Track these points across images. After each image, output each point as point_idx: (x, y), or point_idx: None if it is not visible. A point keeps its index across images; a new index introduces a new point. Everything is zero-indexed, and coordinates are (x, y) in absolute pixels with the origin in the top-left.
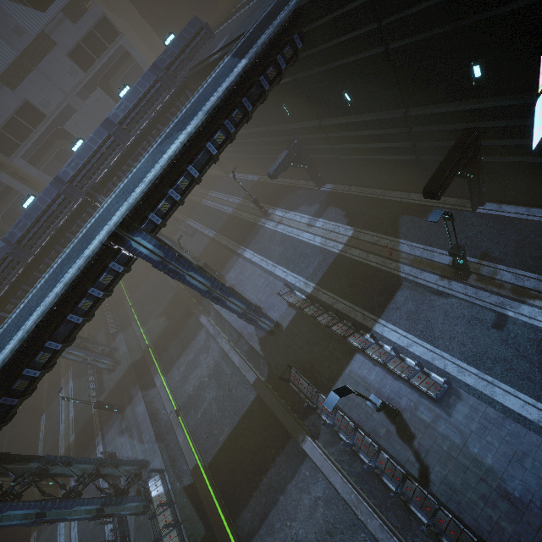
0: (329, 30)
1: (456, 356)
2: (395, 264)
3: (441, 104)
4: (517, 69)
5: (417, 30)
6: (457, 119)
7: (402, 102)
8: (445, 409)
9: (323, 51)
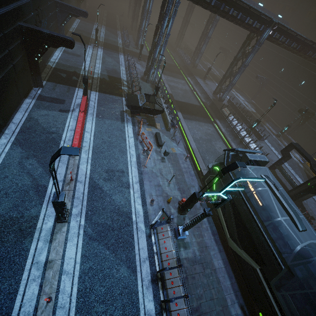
0: None
1: (267, 140)
2: (263, 124)
3: None
4: None
5: None
6: (315, 109)
7: (311, 95)
8: (260, 142)
9: None
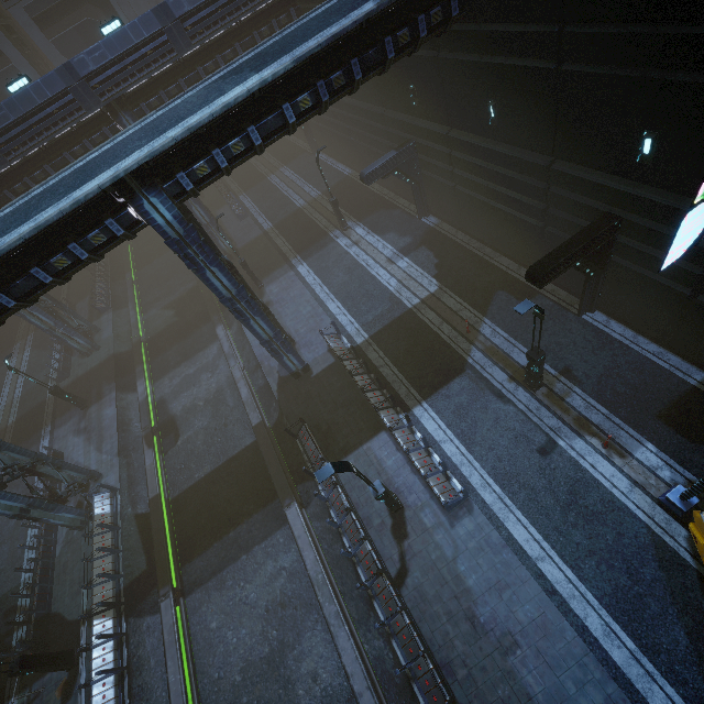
0: (498, 8)
1: (487, 469)
2: (468, 345)
3: (594, 170)
4: (689, 162)
5: (600, 59)
6: (603, 197)
7: (552, 147)
8: (451, 519)
9: (483, 34)
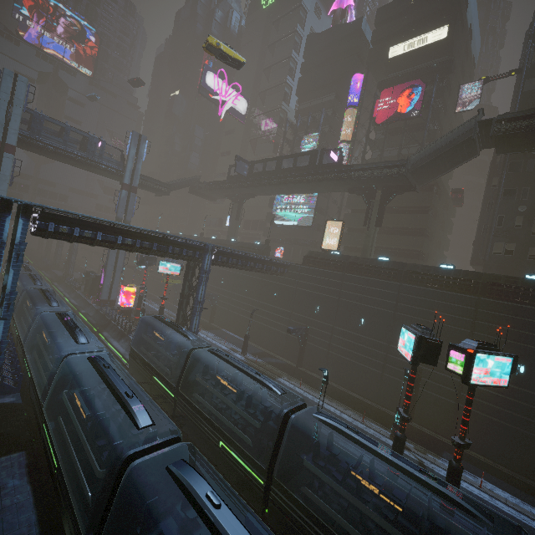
0: None
1: None
2: None
3: None
4: None
5: None
6: None
7: None
8: None
9: None
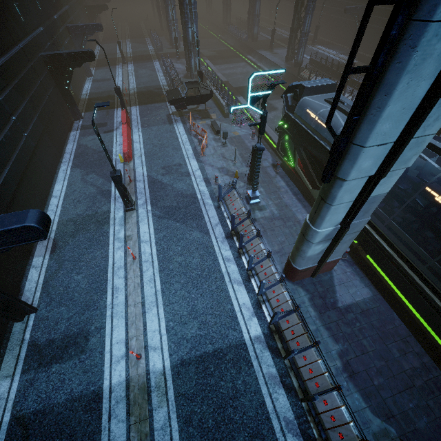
0: None
1: None
2: None
3: None
4: None
5: None
6: None
7: None
8: None
9: None
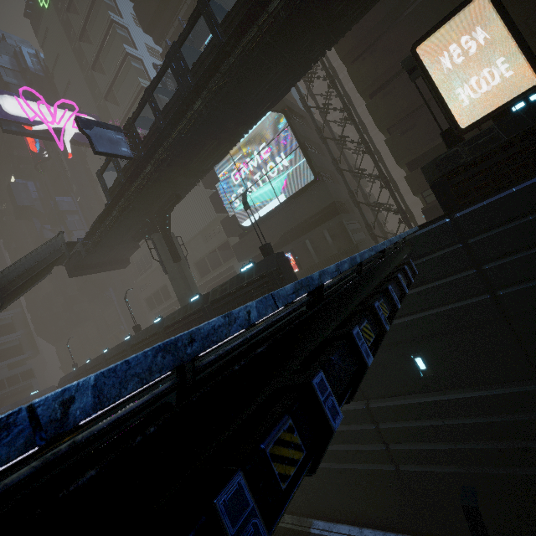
0: None
1: None
2: None
3: None
4: None
5: None
6: None
7: None
8: None
9: None
